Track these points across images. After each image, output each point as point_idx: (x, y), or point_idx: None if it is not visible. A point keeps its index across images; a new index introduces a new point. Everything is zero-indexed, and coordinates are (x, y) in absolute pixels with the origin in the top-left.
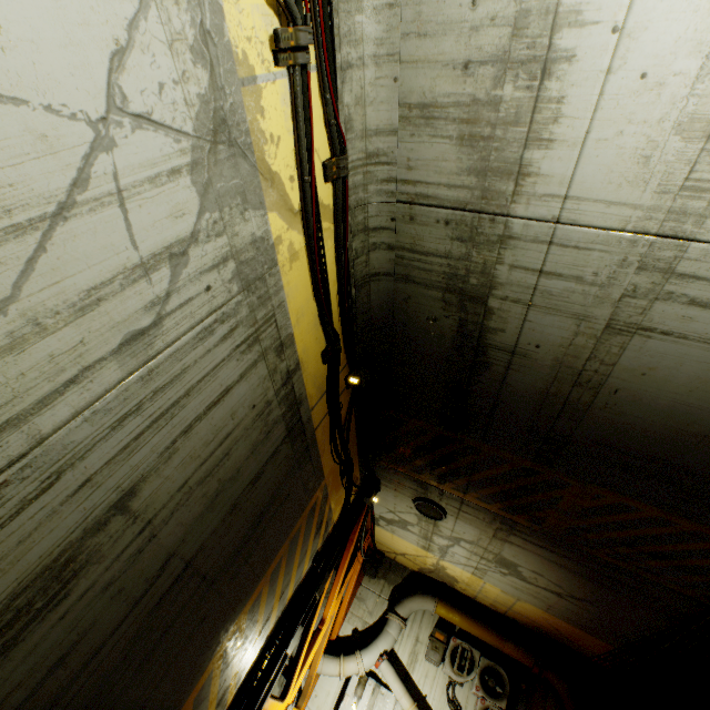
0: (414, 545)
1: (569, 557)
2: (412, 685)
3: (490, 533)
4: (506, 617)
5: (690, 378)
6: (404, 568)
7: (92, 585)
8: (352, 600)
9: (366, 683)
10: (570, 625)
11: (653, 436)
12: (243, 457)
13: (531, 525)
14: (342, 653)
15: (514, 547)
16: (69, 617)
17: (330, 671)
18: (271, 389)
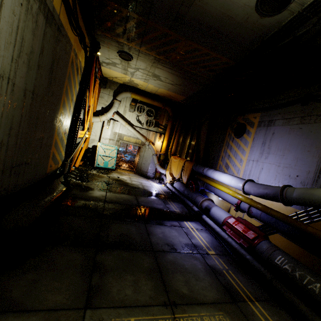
0: (120, 73)
1: (177, 71)
2: (125, 119)
3: (151, 65)
4: (155, 95)
5: None
6: (117, 83)
7: (4, 105)
8: (98, 98)
9: (110, 122)
10: (174, 93)
11: (214, 17)
12: (31, 40)
13: (166, 60)
14: (99, 115)
15: (159, 70)
16: (4, 116)
17: (97, 121)
18: None
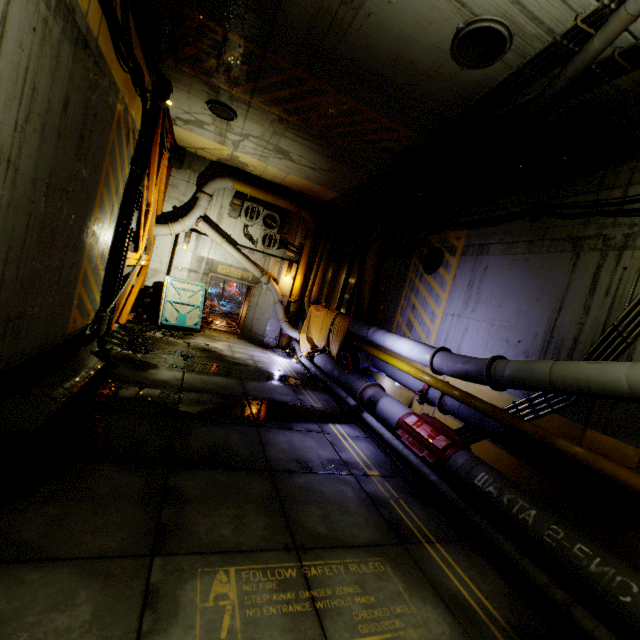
0: (212, 142)
1: (322, 146)
2: (221, 231)
3: (272, 130)
4: (281, 186)
5: (416, 13)
6: (205, 160)
7: None
8: (167, 188)
9: (191, 236)
10: (318, 186)
11: (384, 60)
12: (48, 89)
13: (300, 124)
14: (169, 223)
15: (288, 141)
16: None
17: (163, 234)
18: (41, 3)
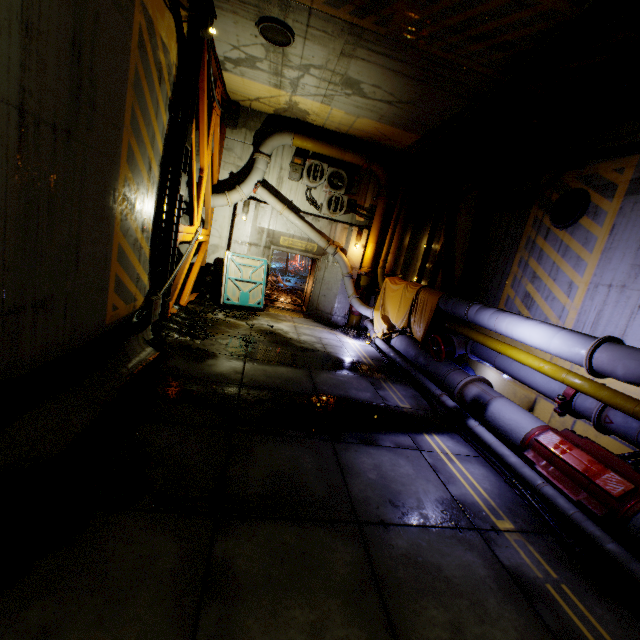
0: (266, 86)
1: (406, 61)
2: (282, 198)
3: (339, 51)
4: (348, 136)
5: None
6: (261, 115)
7: None
8: (222, 153)
9: (250, 205)
10: (394, 128)
11: None
12: None
13: (378, 30)
14: (226, 191)
15: (359, 63)
16: None
17: (221, 204)
18: None
